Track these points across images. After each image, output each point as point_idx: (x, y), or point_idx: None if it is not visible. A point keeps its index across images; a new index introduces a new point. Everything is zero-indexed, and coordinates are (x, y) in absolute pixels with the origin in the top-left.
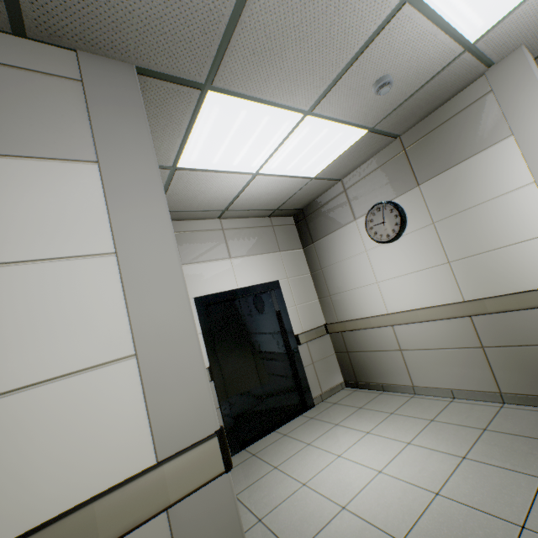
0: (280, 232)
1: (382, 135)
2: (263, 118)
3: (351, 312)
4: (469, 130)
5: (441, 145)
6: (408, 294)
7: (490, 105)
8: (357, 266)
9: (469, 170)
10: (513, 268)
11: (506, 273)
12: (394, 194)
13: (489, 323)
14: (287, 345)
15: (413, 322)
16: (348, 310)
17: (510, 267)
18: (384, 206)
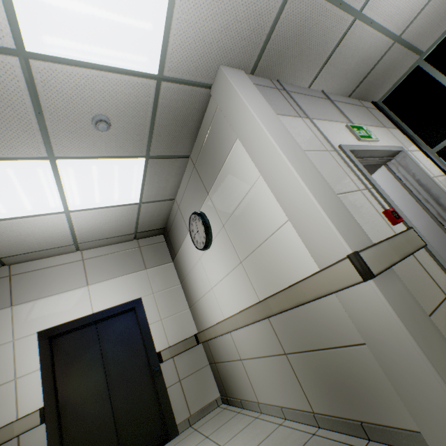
0: (148, 251)
1: (167, 159)
2: (6, 170)
3: (207, 319)
4: (218, 140)
5: (209, 156)
6: (230, 298)
7: (221, 116)
8: (199, 273)
9: (227, 173)
10: (276, 262)
11: (274, 268)
12: (200, 204)
13: (281, 324)
14: (149, 364)
15: (237, 328)
16: (205, 318)
17: (275, 261)
18: (195, 216)
